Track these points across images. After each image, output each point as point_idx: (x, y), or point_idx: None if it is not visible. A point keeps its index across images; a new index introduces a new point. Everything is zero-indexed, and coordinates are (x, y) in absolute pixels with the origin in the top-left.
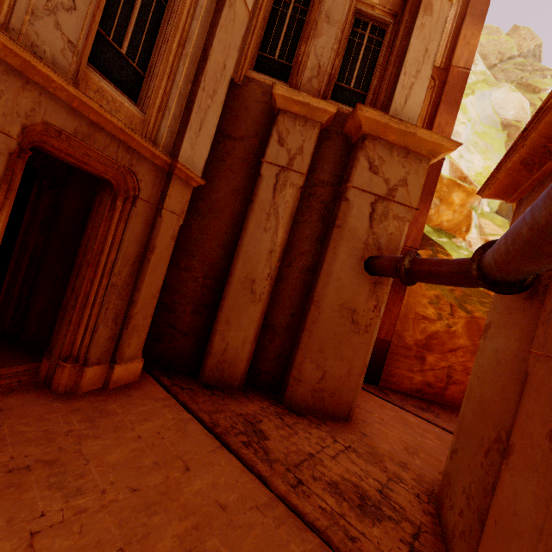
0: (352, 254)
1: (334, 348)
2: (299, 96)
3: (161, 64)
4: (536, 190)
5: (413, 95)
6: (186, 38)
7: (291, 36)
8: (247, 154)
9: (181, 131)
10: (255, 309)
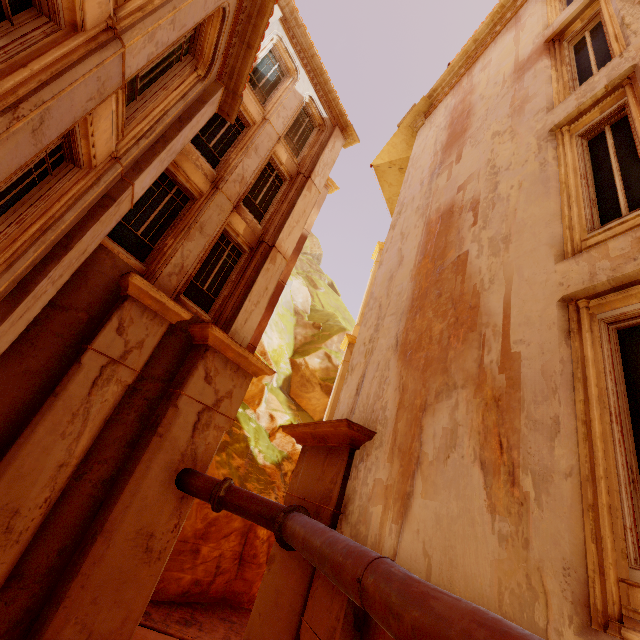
0: (167, 466)
1: (114, 593)
2: (157, 293)
3: (1, 243)
4: (314, 450)
5: (252, 319)
6: (52, 224)
7: (161, 220)
8: (66, 329)
9: None
10: (4, 557)
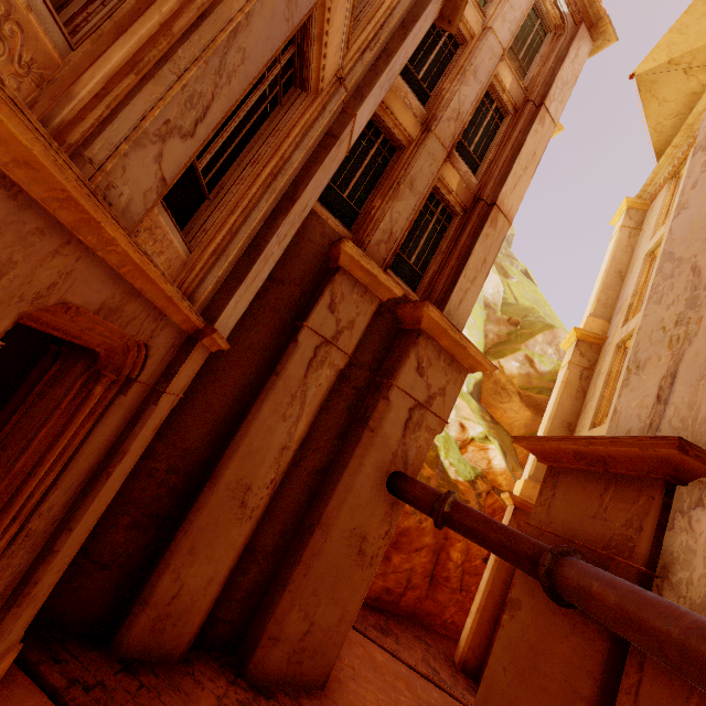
0: (378, 466)
1: (331, 589)
2: (369, 263)
3: (238, 189)
4: (576, 475)
5: (467, 300)
6: (281, 168)
7: (366, 179)
8: (282, 304)
9: (231, 283)
10: (240, 530)
